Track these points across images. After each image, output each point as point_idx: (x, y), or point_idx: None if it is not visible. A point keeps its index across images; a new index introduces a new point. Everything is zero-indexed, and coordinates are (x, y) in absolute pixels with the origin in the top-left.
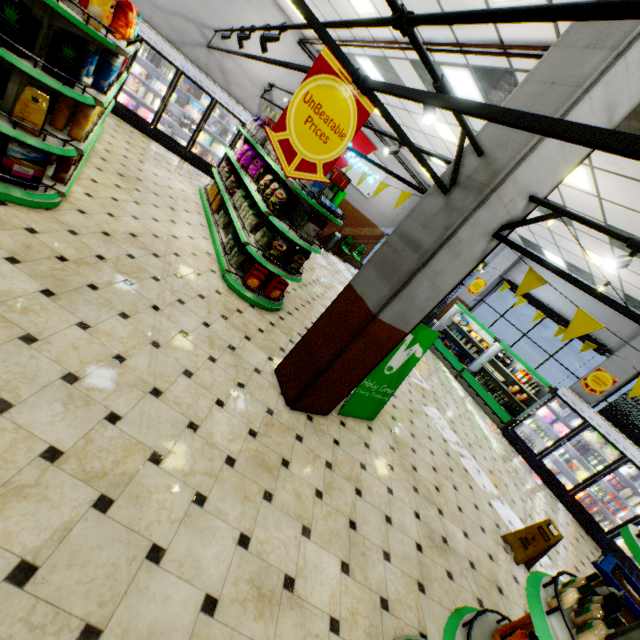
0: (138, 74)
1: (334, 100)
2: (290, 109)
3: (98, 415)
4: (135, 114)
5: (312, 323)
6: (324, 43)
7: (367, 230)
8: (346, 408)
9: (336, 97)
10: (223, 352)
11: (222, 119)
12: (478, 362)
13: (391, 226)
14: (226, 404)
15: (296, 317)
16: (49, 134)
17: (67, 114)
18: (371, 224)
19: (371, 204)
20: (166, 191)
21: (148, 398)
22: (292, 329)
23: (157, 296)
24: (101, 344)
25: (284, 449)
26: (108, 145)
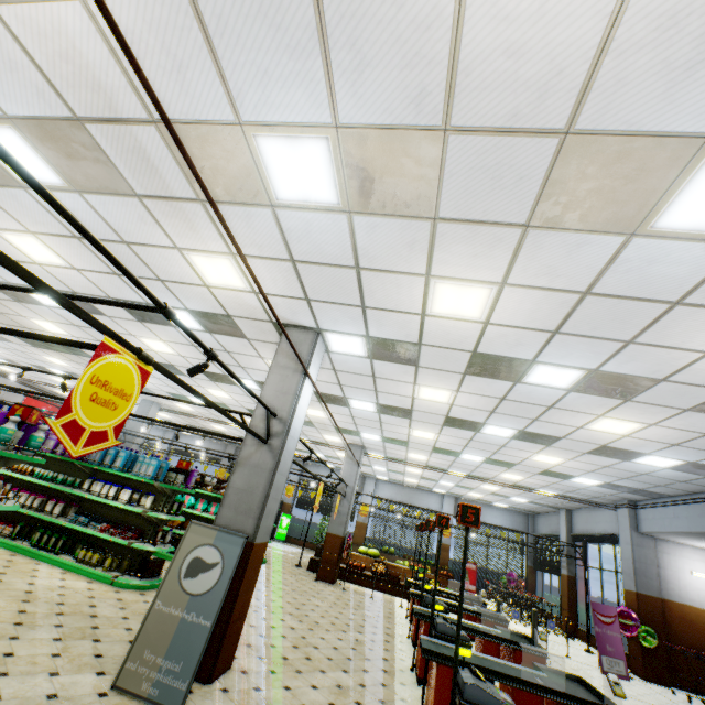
0: None
1: None
2: None
3: None
4: None
5: None
6: None
7: None
8: None
9: None
10: None
11: None
12: None
13: None
14: None
15: None
16: None
17: None
18: None
19: None
20: None
21: None
22: None
23: None
24: None
25: None
26: None
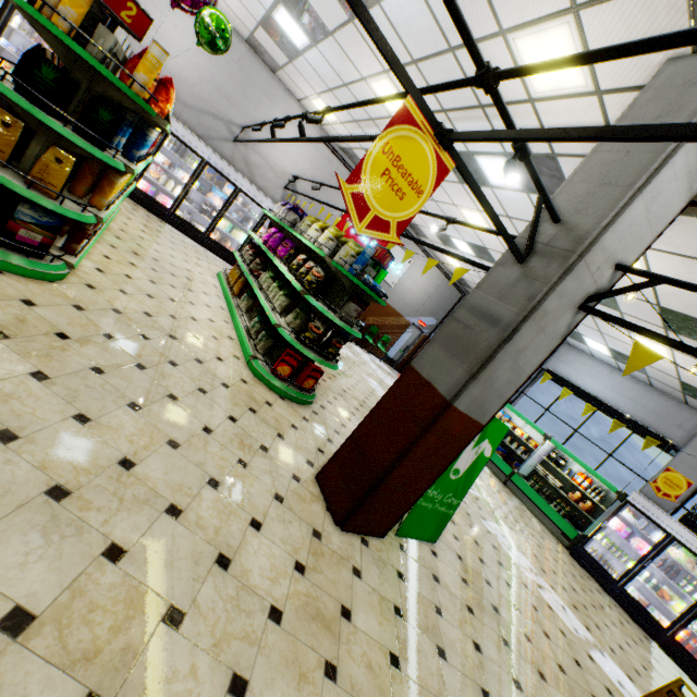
0: (161, 163)
1: (414, 153)
2: (367, 159)
3: (93, 549)
4: (154, 200)
5: (348, 418)
6: (408, 93)
7: (392, 319)
8: (405, 526)
9: (416, 150)
10: (254, 454)
11: (244, 207)
12: (528, 464)
13: (417, 315)
14: (263, 525)
15: (330, 411)
16: (68, 197)
17: (90, 181)
18: (396, 313)
19: (395, 293)
20: (184, 272)
21: (163, 520)
22: (328, 425)
23: (174, 383)
24: (103, 443)
25: (341, 590)
26: (124, 225)
